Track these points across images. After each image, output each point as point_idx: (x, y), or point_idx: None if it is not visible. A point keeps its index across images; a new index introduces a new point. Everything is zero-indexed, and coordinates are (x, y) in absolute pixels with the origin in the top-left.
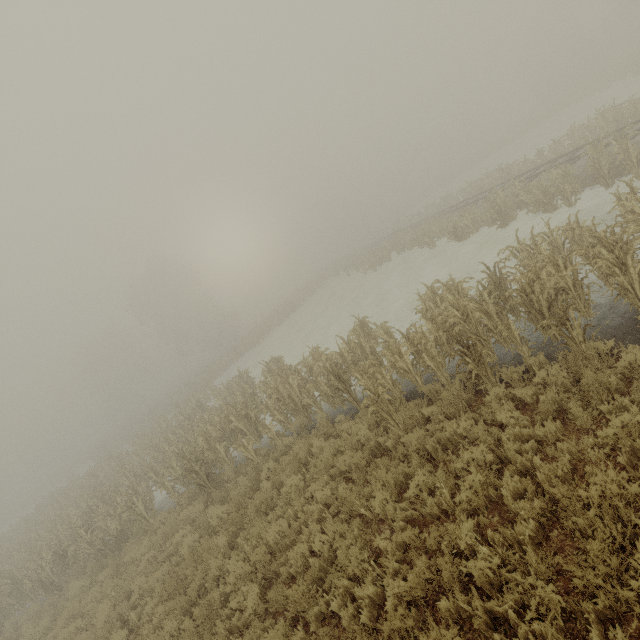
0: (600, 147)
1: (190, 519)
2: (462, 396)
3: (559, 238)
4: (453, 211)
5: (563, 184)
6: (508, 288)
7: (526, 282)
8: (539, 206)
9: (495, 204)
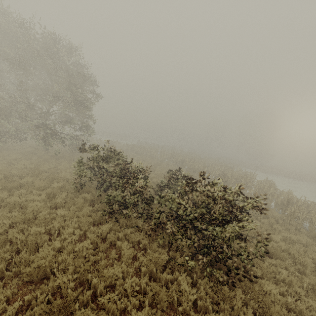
0: None
1: None
2: None
3: None
4: None
5: None
6: None
7: None
8: None
9: None
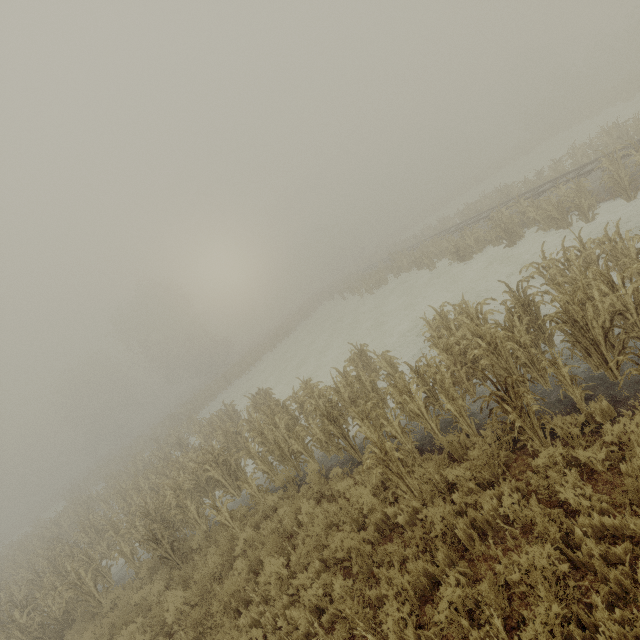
0: (615, 159)
1: (146, 604)
2: (497, 454)
3: (593, 252)
4: (452, 232)
5: (579, 198)
6: (539, 311)
7: (576, 303)
8: (551, 223)
9: (499, 222)
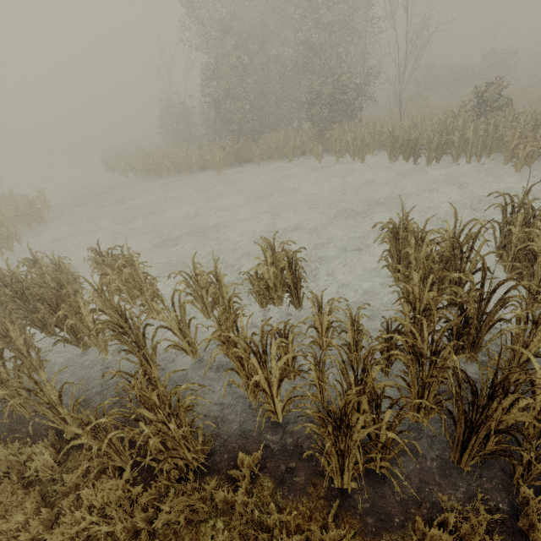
0: None
1: None
2: None
3: None
4: None
5: None
6: None
7: None
8: None
9: None
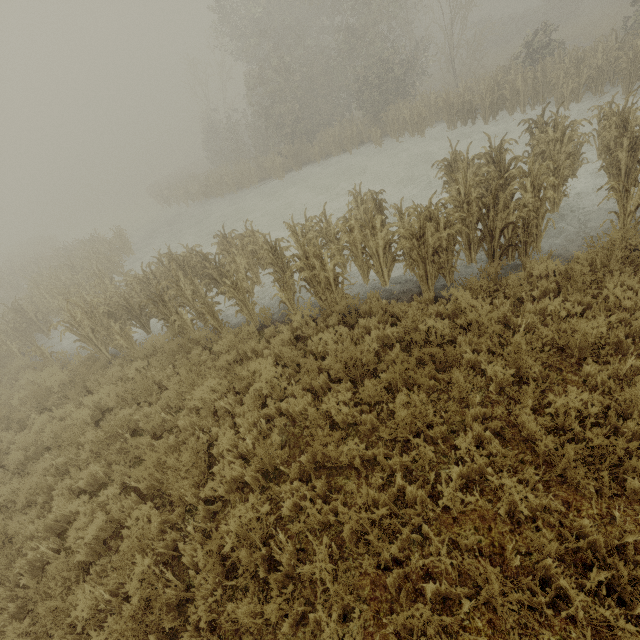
0: None
1: None
2: None
3: None
4: None
5: None
6: None
7: None
8: None
9: None
